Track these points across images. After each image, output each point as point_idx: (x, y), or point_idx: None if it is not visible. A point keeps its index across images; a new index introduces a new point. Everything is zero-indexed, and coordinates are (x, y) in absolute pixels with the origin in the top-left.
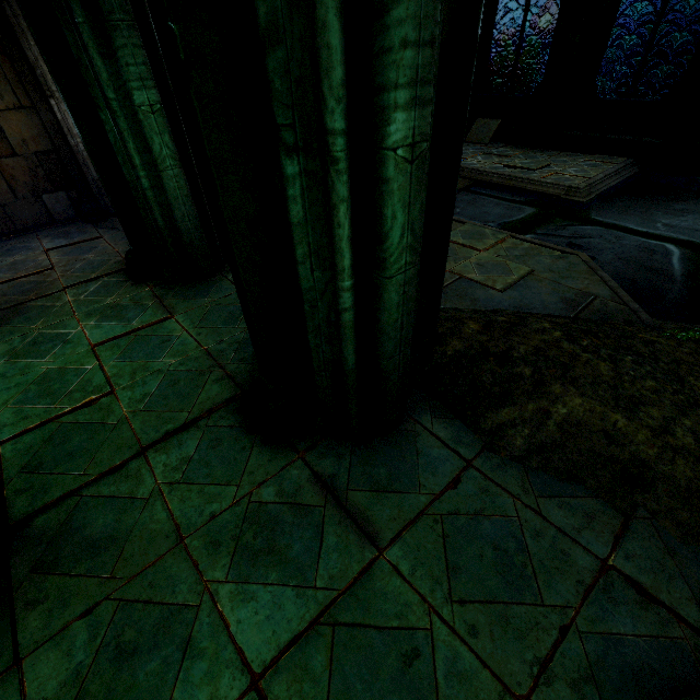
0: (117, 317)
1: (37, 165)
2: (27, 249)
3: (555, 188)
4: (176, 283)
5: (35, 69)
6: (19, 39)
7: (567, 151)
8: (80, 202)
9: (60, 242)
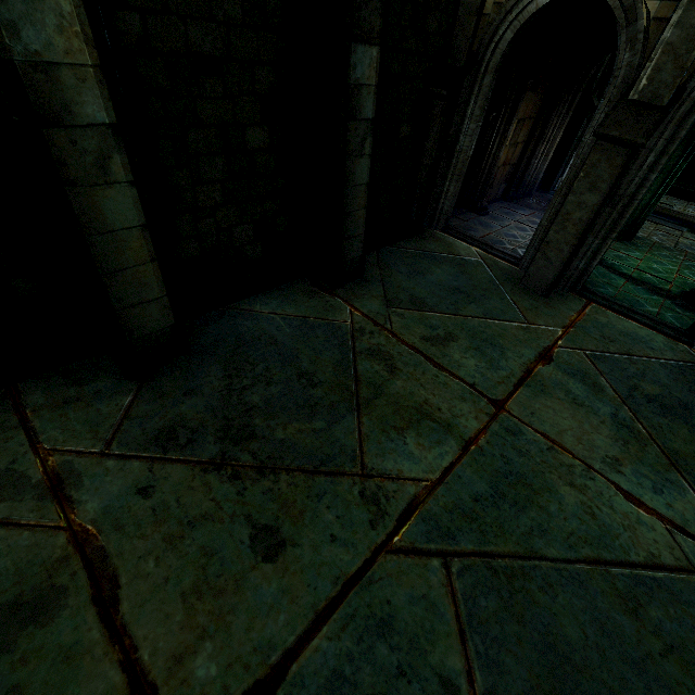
0: (629, 251)
1: (509, 170)
2: (514, 214)
3: (692, 219)
4: (622, 241)
5: (547, 128)
6: (547, 114)
7: (671, 196)
8: (506, 190)
9: (524, 212)
